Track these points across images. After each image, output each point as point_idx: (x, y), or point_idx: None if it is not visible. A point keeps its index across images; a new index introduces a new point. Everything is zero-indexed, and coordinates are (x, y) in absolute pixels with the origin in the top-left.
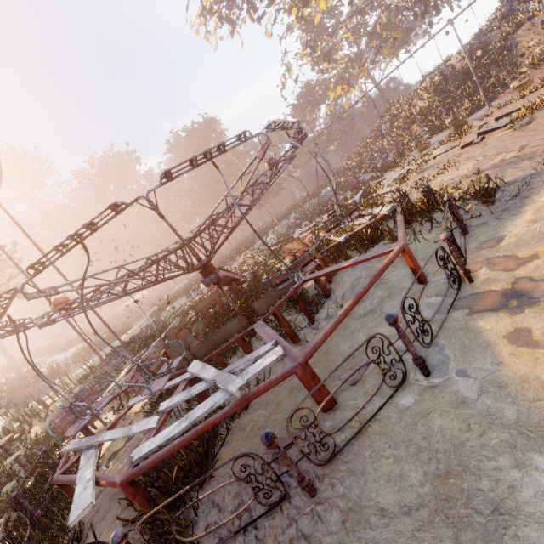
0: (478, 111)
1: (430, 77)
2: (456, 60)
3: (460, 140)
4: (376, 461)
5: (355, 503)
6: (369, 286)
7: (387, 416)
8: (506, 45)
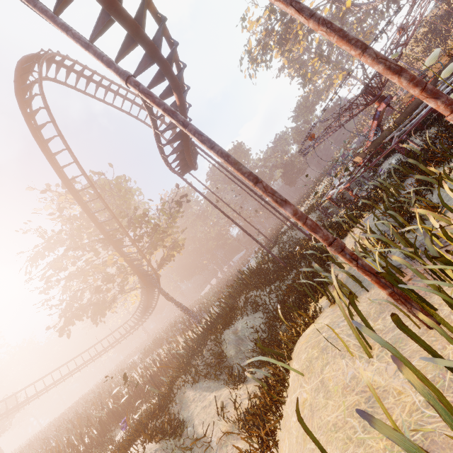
0: None
1: (413, 36)
2: (433, 15)
3: None
4: None
5: None
6: None
7: None
8: None
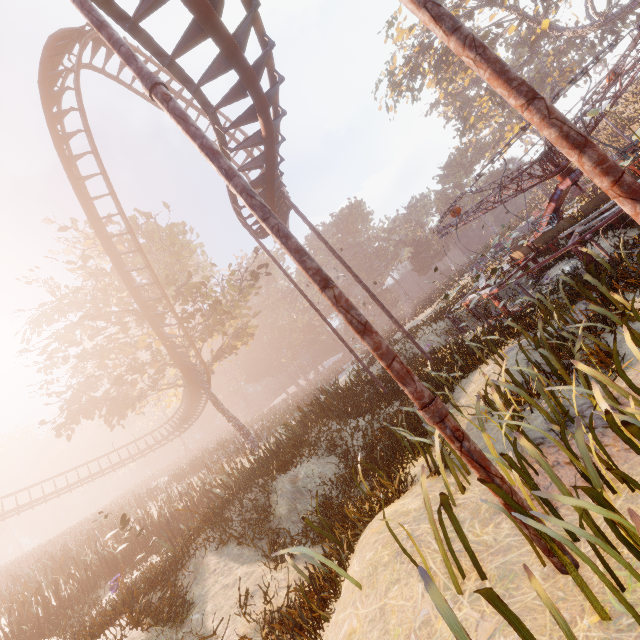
0: None
1: (632, 86)
2: None
3: None
4: None
5: None
6: None
7: None
8: None
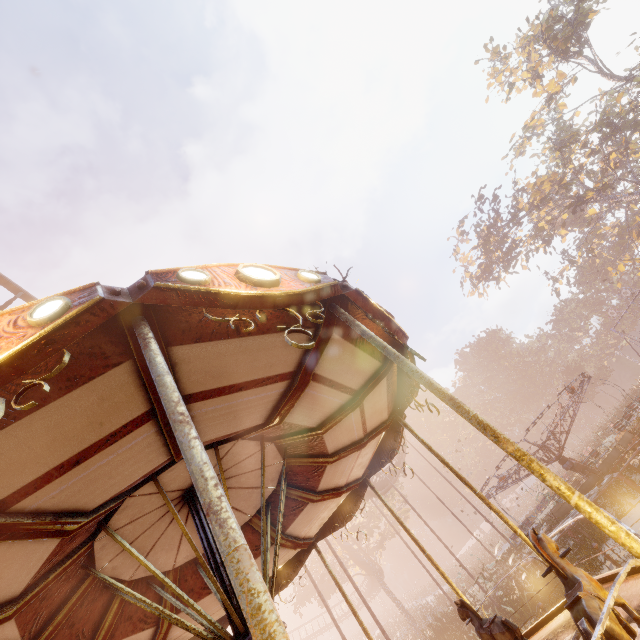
0: None
1: None
2: None
3: None
4: None
5: None
6: None
7: None
8: None
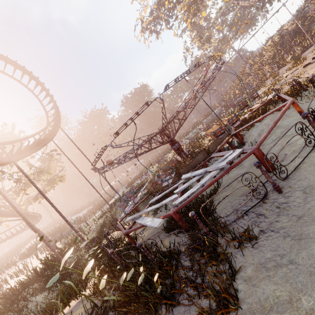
0: (307, 50)
1: (271, 39)
2: (287, 26)
3: (300, 65)
4: (312, 173)
5: (307, 186)
6: (280, 117)
7: (310, 161)
8: None
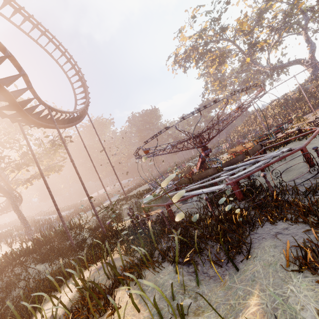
0: (306, 115)
1: (276, 101)
2: (291, 94)
3: (304, 122)
4: None
5: None
6: (315, 134)
7: None
8: (316, 90)
